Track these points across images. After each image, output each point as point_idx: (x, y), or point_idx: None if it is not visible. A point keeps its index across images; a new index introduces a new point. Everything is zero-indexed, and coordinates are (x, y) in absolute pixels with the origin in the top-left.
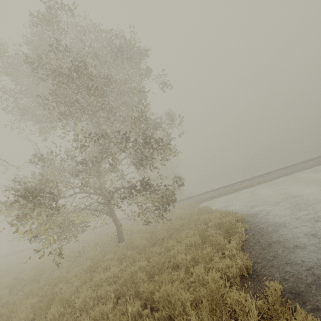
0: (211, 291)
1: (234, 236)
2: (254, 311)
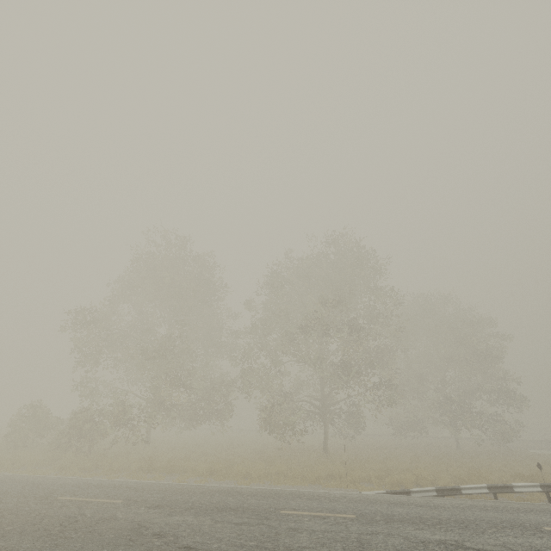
0: None
1: None
2: None
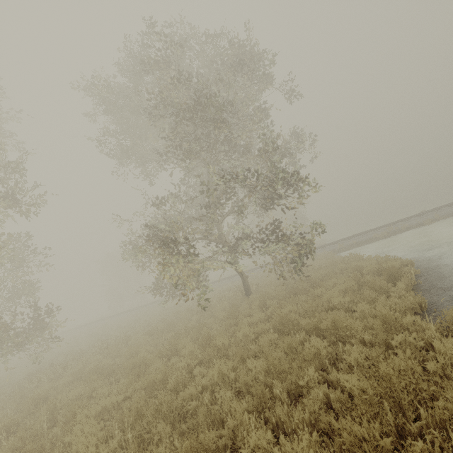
0: (382, 319)
1: (402, 279)
2: (431, 327)
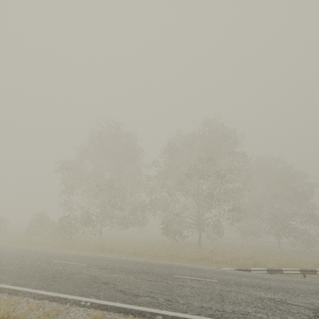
0: None
1: None
2: None
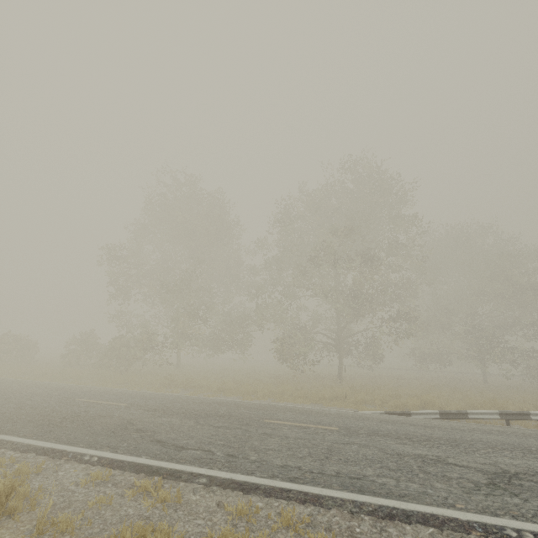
0: None
1: None
2: None
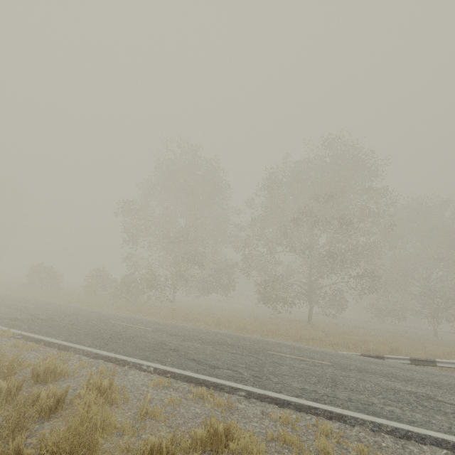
0: None
1: None
2: None
